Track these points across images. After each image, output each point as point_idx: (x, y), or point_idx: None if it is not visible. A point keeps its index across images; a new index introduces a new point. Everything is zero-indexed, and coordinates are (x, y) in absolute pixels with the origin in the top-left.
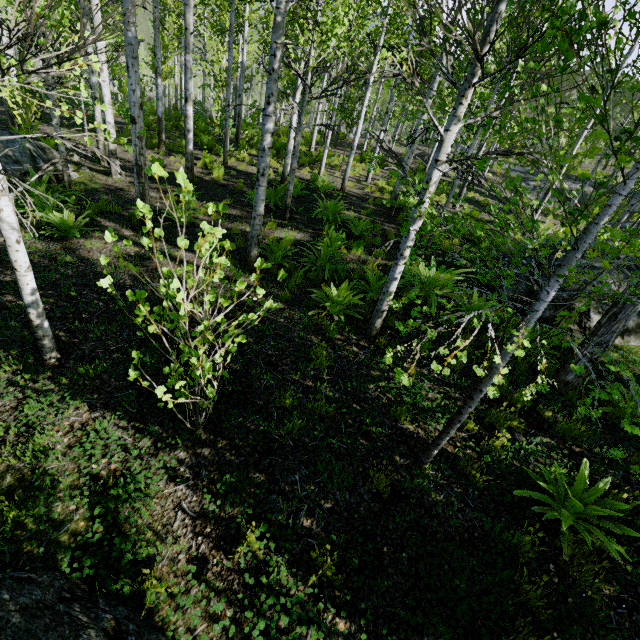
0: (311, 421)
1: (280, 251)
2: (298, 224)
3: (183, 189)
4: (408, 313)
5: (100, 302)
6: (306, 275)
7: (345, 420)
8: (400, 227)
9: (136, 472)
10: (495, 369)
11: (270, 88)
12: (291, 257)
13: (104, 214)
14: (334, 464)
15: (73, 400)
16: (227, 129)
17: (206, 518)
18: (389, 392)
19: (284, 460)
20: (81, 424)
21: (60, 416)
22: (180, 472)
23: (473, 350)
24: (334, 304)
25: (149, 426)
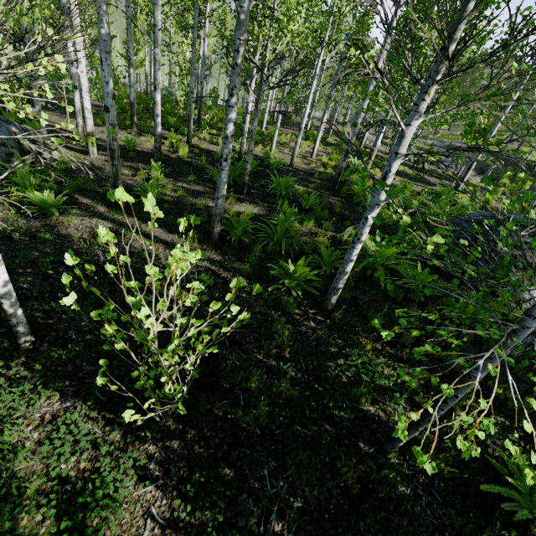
0: (277, 406)
1: (240, 227)
2: (254, 198)
3: (152, 216)
4: (358, 285)
5: (75, 280)
6: (264, 248)
7: (308, 403)
8: (344, 200)
9: (105, 474)
10: (474, 378)
11: (233, 81)
12: (250, 231)
13: (81, 191)
14: (301, 455)
15: (45, 388)
16: (191, 112)
17: (176, 526)
18: (348, 370)
19: (252, 451)
20: (52, 416)
21: (31, 408)
22: (149, 470)
23: (420, 322)
24: (292, 280)
25: (119, 416)
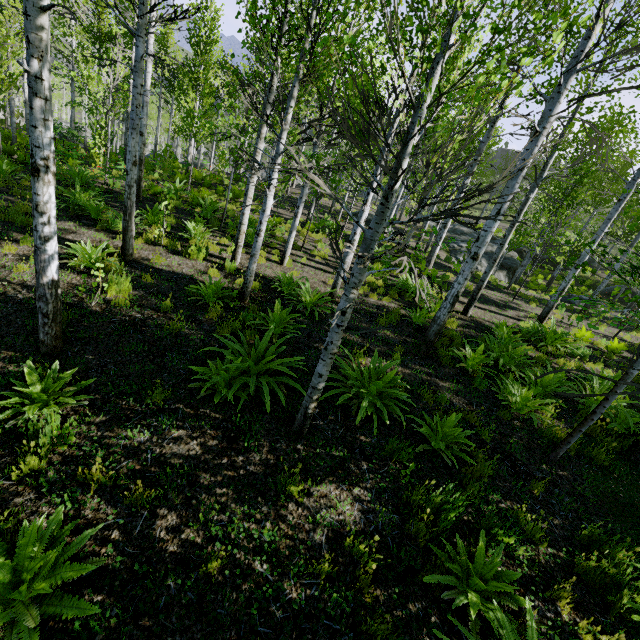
0: None
1: None
2: (329, 443)
3: None
4: None
5: None
6: None
7: None
8: (461, 386)
9: None
10: None
11: None
12: None
13: None
14: None
15: None
16: (131, 201)
17: None
18: None
19: None
20: None
21: None
22: None
23: None
24: None
25: None
